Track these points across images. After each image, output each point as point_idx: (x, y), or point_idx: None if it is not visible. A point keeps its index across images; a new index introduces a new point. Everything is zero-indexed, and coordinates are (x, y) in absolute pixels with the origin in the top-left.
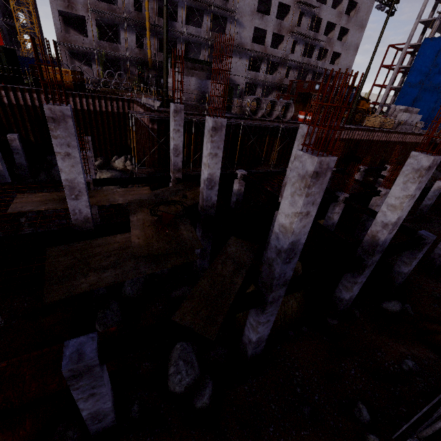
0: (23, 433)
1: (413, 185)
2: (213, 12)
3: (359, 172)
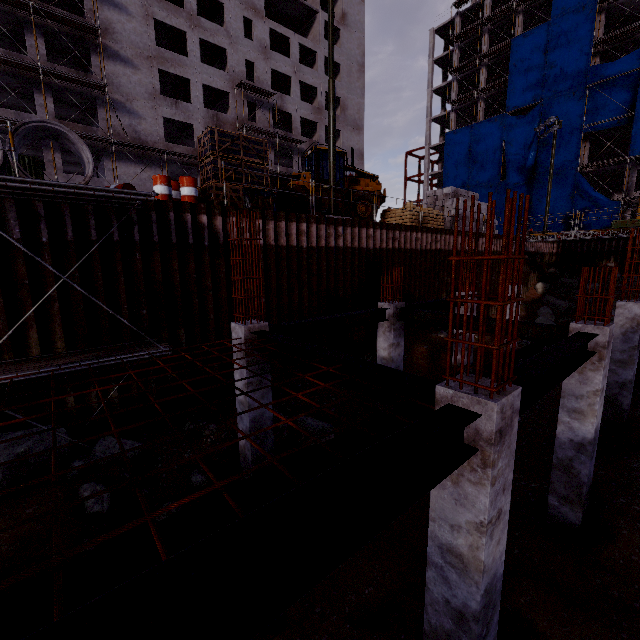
0: None
1: None
2: (56, 87)
3: (385, 322)
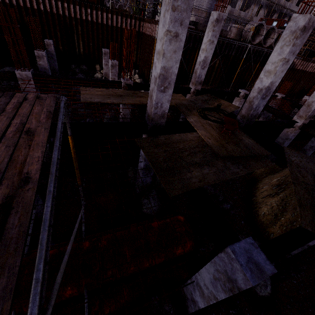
0: (122, 302)
1: None
2: None
3: None
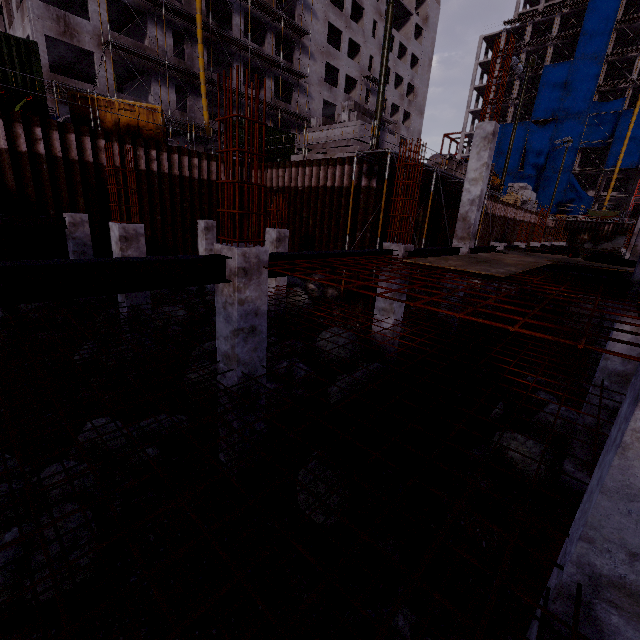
0: None
1: None
2: (276, 74)
3: None
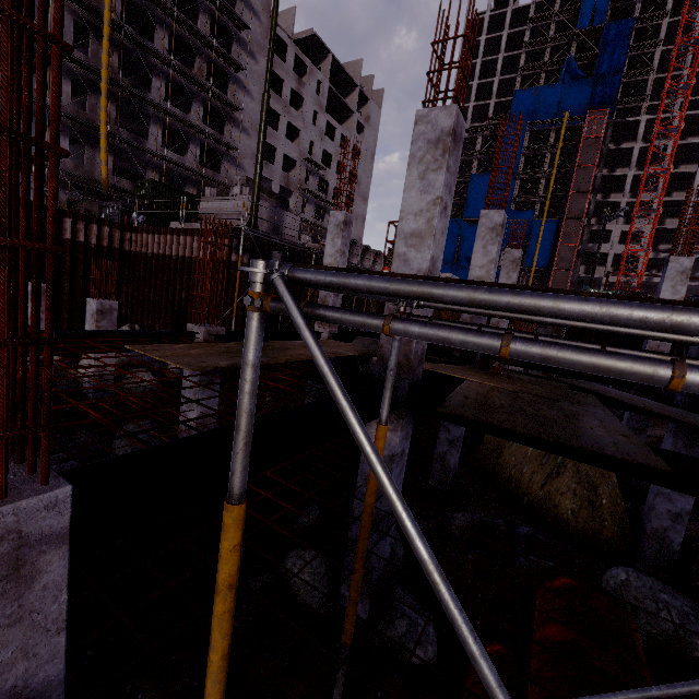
0: None
1: (683, 287)
2: (203, 142)
3: None
